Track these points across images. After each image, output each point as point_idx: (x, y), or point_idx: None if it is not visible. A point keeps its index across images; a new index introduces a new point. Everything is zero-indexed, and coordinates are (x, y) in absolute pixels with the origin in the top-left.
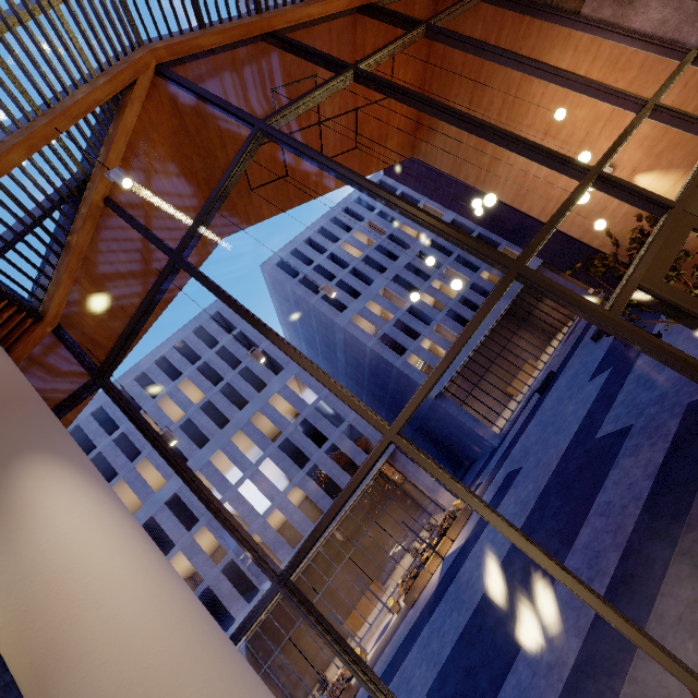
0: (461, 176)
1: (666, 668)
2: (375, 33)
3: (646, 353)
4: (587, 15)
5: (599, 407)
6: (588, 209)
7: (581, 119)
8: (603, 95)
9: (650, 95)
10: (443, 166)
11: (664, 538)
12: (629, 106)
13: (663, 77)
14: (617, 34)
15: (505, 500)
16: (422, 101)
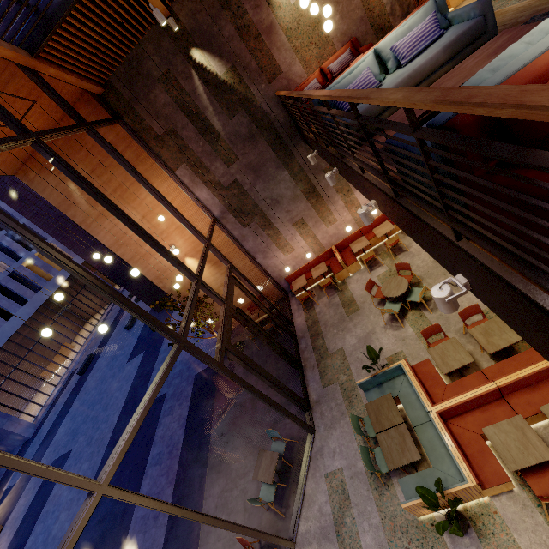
0: (69, 213)
1: (245, 533)
2: (23, 82)
3: (231, 380)
4: (178, 175)
5: (140, 382)
6: (160, 266)
7: (166, 219)
8: (192, 229)
9: (198, 225)
10: (51, 198)
11: (197, 462)
12: (201, 239)
13: (204, 221)
14: (190, 193)
15: (55, 490)
16: (103, 199)
